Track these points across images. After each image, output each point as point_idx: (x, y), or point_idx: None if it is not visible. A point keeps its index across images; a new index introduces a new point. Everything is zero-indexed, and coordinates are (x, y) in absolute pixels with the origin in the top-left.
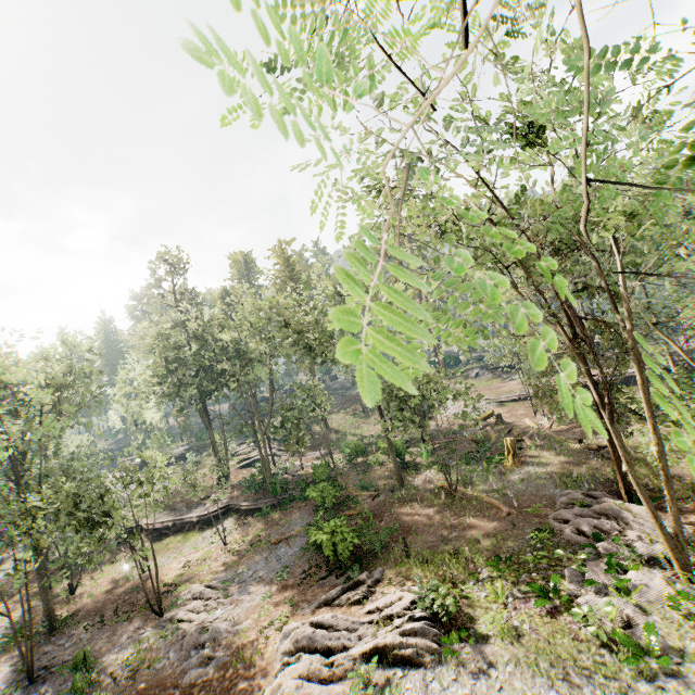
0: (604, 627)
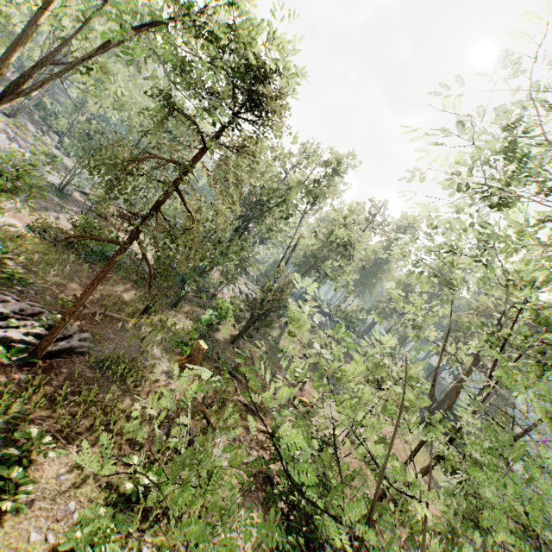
0: None
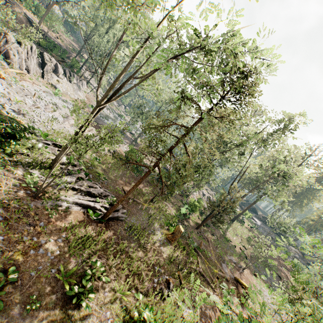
0: (58, 140)
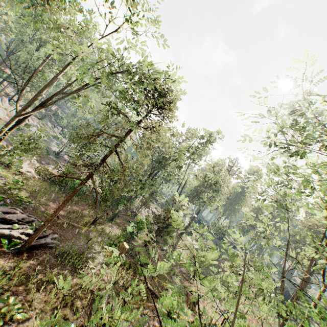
0: None
